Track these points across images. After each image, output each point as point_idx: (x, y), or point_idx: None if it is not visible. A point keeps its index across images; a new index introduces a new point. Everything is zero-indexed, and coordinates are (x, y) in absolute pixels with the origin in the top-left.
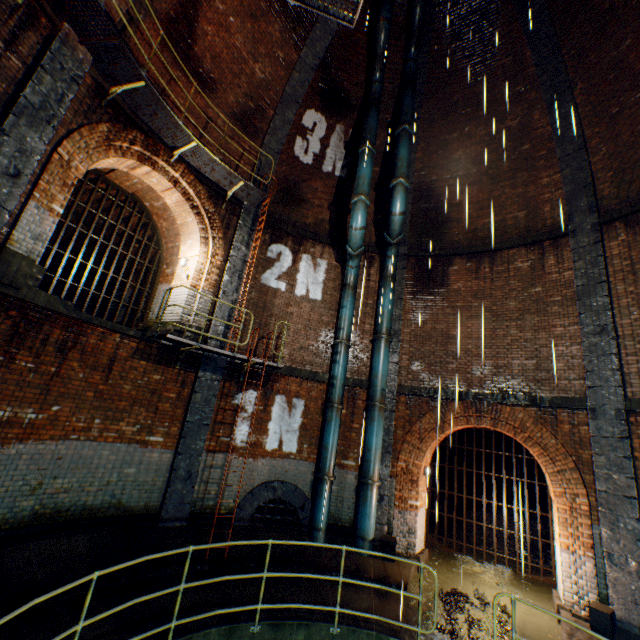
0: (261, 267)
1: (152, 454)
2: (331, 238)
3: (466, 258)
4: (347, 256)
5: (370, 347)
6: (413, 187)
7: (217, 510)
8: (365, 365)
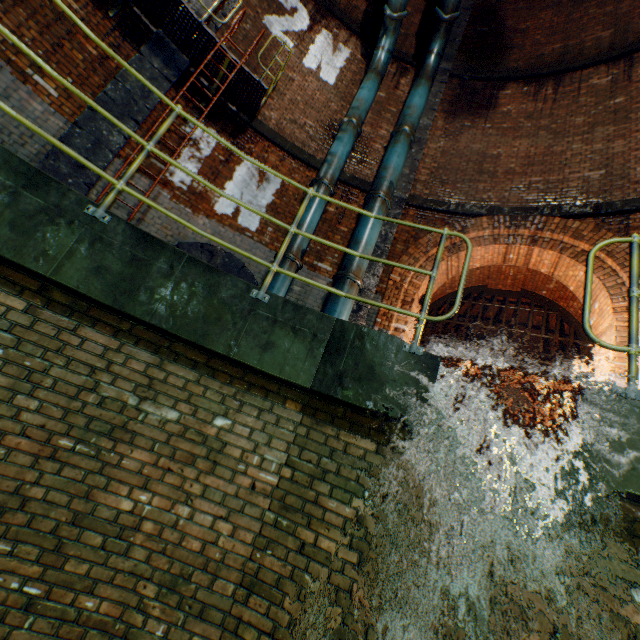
0: (267, 6)
1: (31, 101)
2: (362, 29)
3: (524, 83)
4: (380, 32)
5: (382, 154)
6: (473, 7)
7: (110, 185)
8: (371, 170)
